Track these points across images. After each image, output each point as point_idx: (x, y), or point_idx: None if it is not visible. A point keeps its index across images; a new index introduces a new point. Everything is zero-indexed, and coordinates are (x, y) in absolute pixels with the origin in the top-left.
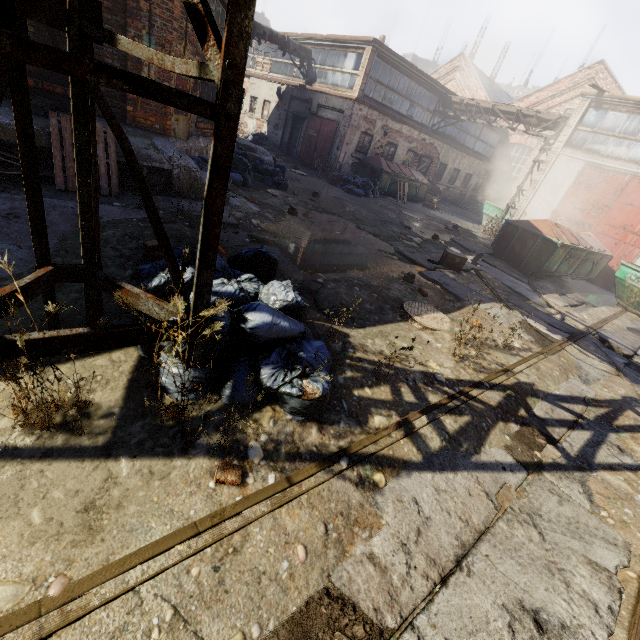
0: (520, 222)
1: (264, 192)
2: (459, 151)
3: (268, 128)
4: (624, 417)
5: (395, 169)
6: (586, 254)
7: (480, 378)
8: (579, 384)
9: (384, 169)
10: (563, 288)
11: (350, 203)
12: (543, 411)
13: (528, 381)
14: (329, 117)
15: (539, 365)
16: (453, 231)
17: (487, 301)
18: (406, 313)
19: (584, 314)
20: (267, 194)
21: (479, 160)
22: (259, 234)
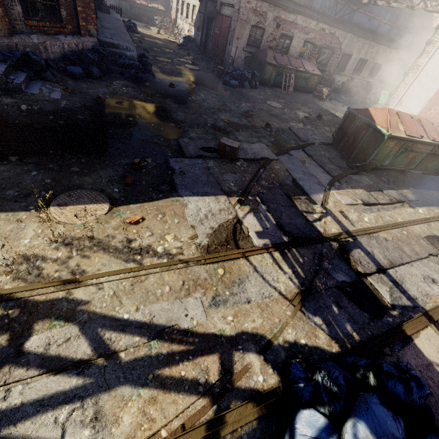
0: (359, 111)
1: (105, 83)
2: (366, 40)
3: (194, 31)
4: (191, 364)
5: (282, 61)
6: (433, 148)
7: (2, 288)
8: (194, 306)
9: (267, 61)
10: (392, 183)
11: (207, 93)
12: (46, 341)
13: (83, 298)
14: (227, 14)
15: (151, 277)
16: (311, 120)
17: (213, 194)
18: (51, 202)
19: (369, 215)
20: (103, 85)
21: (391, 48)
22: (13, 118)
